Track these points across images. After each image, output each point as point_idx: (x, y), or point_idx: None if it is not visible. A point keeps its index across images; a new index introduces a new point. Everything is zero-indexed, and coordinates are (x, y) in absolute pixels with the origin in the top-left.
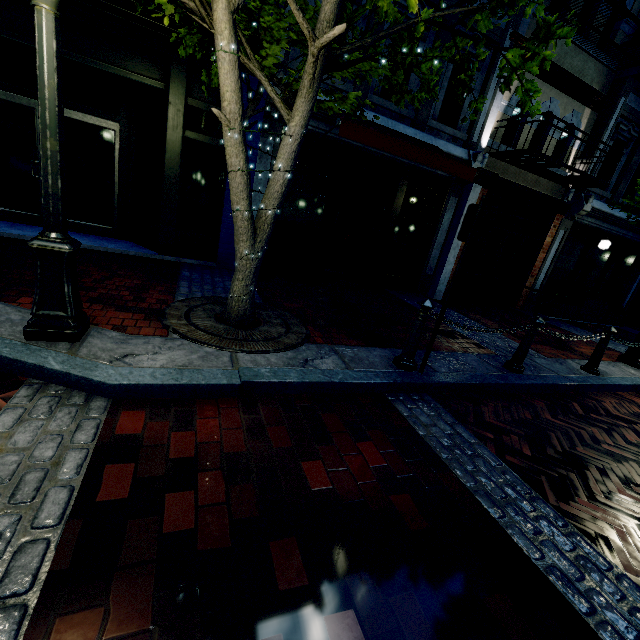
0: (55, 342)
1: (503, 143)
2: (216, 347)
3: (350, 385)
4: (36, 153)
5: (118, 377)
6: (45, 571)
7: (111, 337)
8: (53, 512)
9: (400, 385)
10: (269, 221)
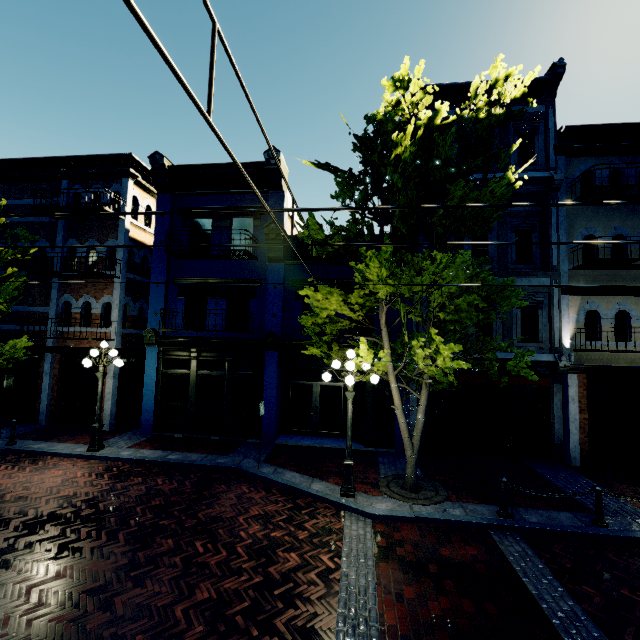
0: (349, 497)
1: (589, 338)
2: (403, 501)
3: (466, 523)
4: (311, 403)
5: (372, 511)
6: (374, 555)
7: (364, 496)
8: (370, 545)
9: (496, 525)
10: (418, 439)
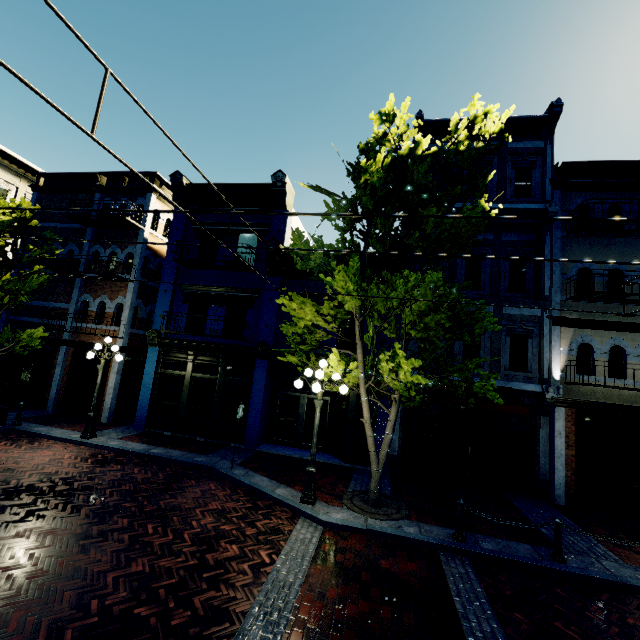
0: (307, 504)
1: (581, 372)
2: (360, 514)
3: (417, 541)
4: (297, 414)
5: (326, 518)
6: (312, 557)
7: (323, 505)
8: (312, 548)
9: (447, 547)
10: (384, 455)
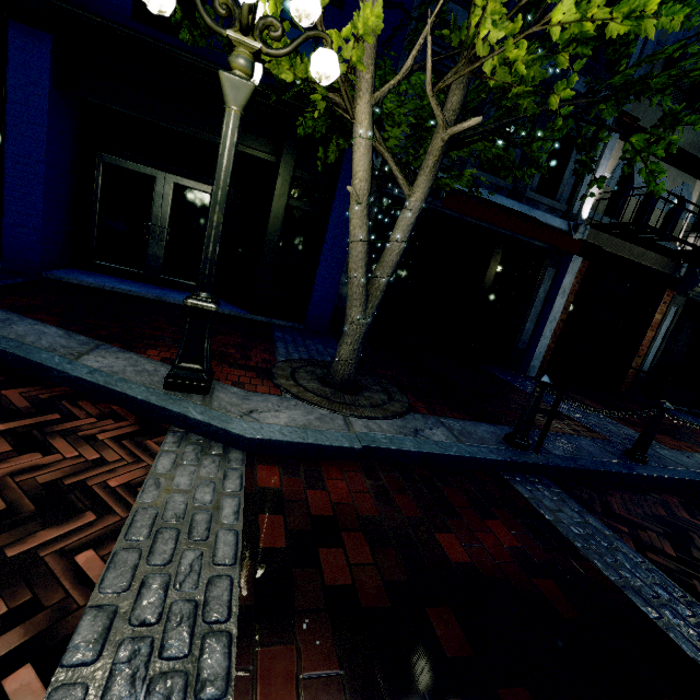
0: (189, 394)
1: (605, 215)
2: (329, 409)
3: (465, 459)
4: (150, 216)
5: (252, 431)
6: (236, 605)
7: (234, 392)
8: (227, 552)
9: (516, 464)
10: (382, 288)
